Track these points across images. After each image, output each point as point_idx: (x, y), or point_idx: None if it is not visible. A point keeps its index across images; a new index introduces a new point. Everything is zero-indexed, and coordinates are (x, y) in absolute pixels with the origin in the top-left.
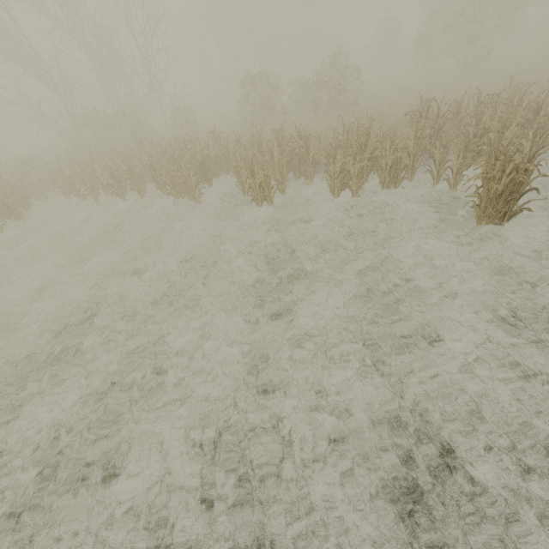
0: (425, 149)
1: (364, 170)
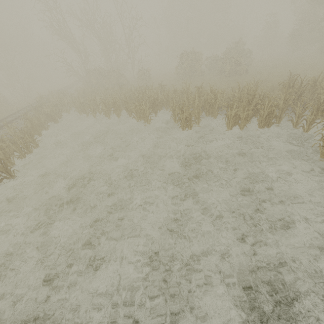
0: (290, 107)
1: (248, 115)
